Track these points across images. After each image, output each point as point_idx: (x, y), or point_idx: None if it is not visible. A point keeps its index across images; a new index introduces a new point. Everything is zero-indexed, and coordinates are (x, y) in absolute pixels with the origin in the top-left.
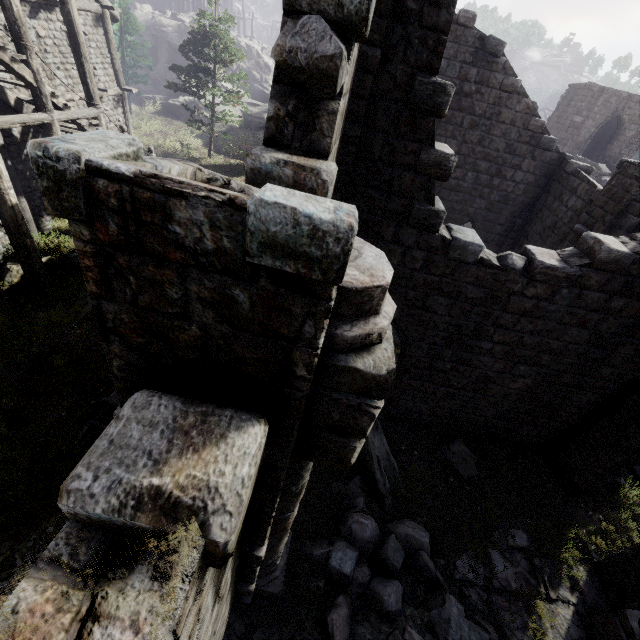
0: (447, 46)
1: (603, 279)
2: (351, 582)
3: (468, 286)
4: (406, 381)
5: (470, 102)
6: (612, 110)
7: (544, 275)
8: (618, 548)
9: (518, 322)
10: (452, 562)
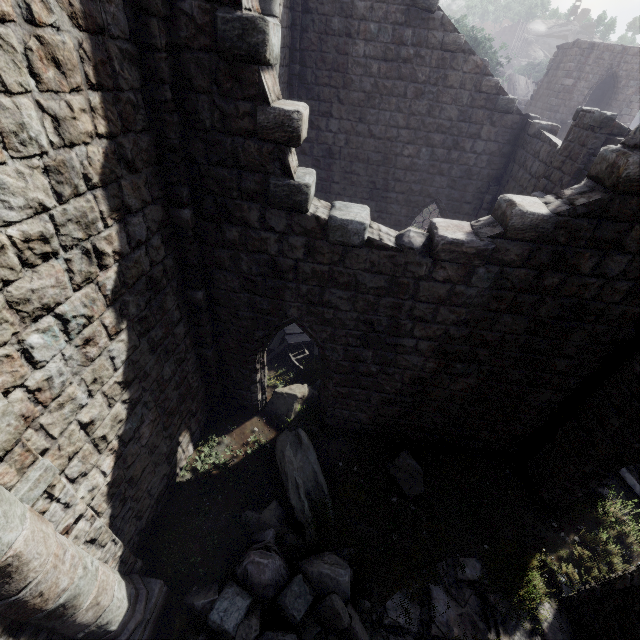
0: (374, 7)
1: (525, 251)
2: (234, 639)
3: (365, 274)
4: (333, 388)
5: (410, 68)
6: (606, 67)
7: (449, 253)
8: (595, 578)
9: (437, 312)
10: (381, 603)
